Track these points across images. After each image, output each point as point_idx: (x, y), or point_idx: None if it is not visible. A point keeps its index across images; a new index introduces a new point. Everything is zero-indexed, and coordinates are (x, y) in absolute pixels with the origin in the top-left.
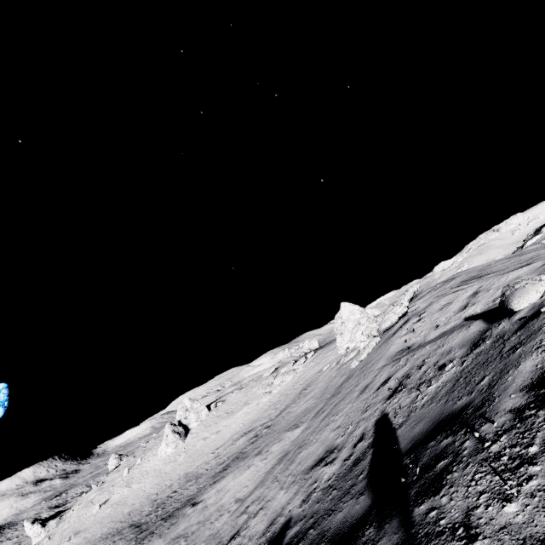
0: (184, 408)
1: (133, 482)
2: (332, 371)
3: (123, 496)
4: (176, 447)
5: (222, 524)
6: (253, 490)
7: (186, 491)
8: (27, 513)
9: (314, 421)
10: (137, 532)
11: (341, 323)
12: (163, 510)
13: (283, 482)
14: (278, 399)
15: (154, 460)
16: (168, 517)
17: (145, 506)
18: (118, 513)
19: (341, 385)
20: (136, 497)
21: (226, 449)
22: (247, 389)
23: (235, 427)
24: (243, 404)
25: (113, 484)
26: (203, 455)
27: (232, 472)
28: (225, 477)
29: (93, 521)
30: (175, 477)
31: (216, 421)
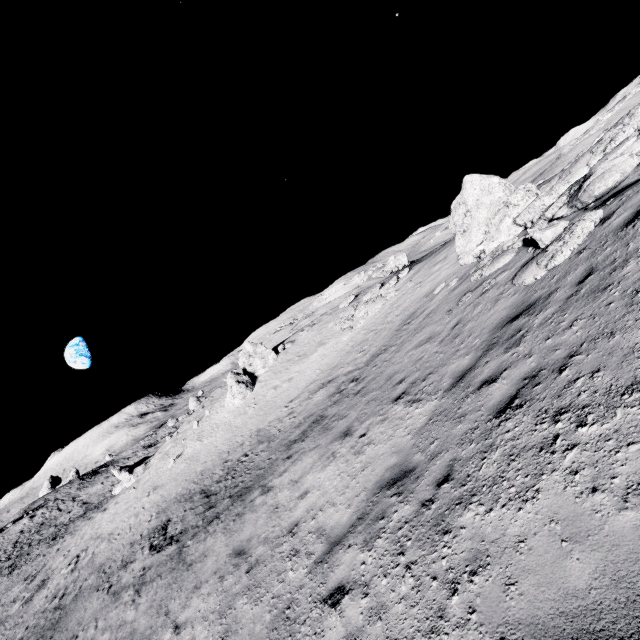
0: (246, 354)
1: (204, 436)
2: (457, 294)
3: (196, 451)
4: (244, 398)
5: (298, 585)
6: (347, 528)
7: (257, 459)
8: (125, 452)
9: (465, 404)
10: (206, 506)
11: (465, 213)
12: (233, 481)
13: (432, 601)
14: (363, 338)
15: (223, 412)
16: (235, 497)
17: (216, 466)
18: (191, 472)
19: (506, 321)
20: (208, 454)
21: (302, 404)
22: (320, 326)
23: (310, 374)
24: (318, 345)
25: (185, 437)
26: (276, 408)
27: (310, 452)
28: (301, 456)
29: (169, 477)
30: (247, 433)
31: (287, 366)
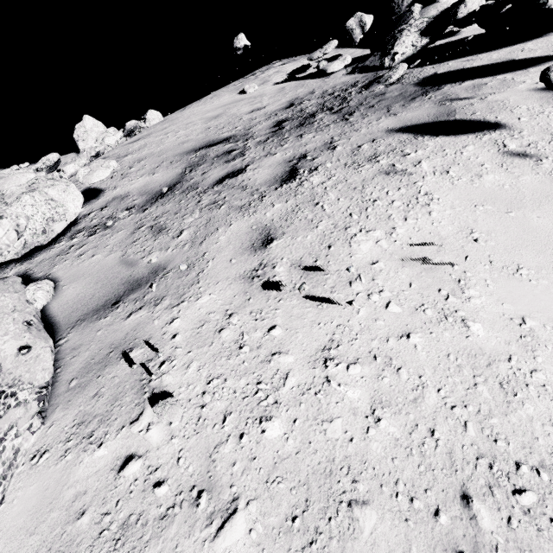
0: None
1: None
2: None
3: None
4: None
5: None
6: None
7: None
8: None
9: None
10: None
11: (84, 132)
12: None
13: None
14: None
15: None
16: None
17: None
18: None
19: None
20: None
21: None
22: None
23: None
24: None
25: None
26: None
27: None
28: None
29: None
30: None
31: None
